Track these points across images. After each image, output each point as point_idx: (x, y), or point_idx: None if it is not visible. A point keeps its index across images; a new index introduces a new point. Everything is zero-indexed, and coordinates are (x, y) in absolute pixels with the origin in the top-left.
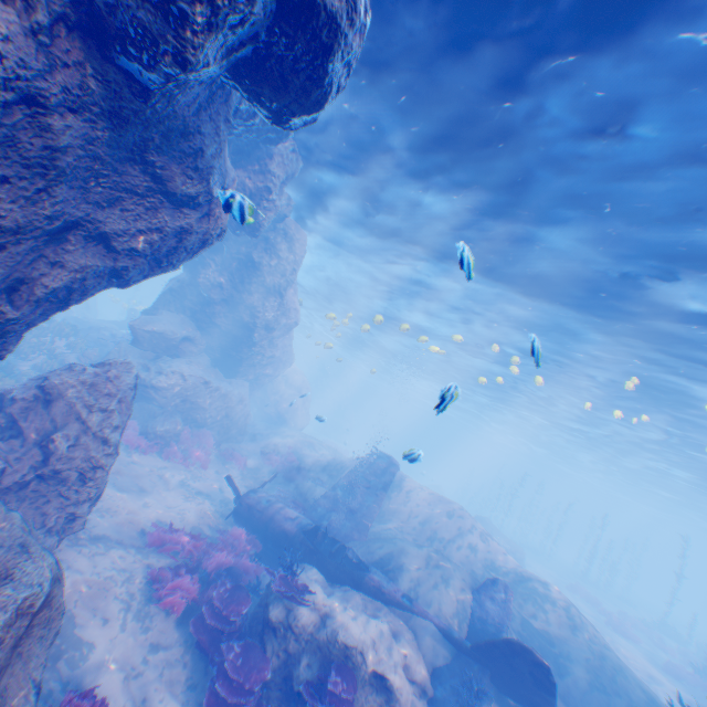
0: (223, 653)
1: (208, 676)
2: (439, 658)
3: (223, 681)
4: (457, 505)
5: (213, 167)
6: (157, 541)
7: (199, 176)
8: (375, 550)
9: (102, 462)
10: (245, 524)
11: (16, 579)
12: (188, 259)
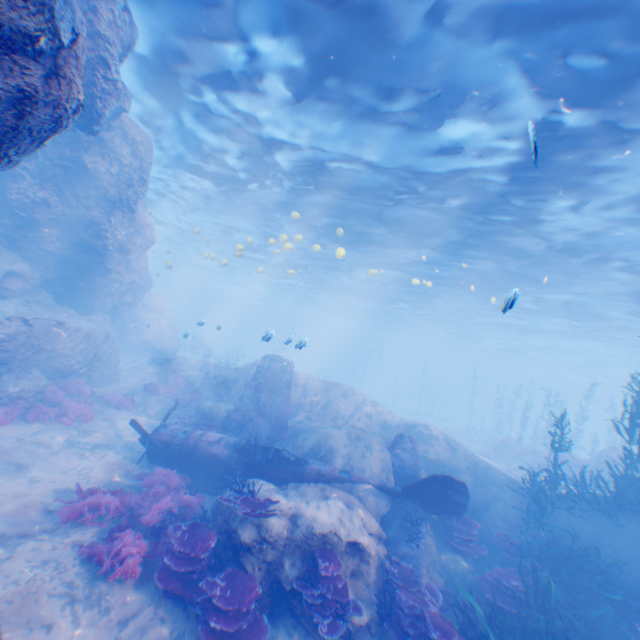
0: (203, 591)
1: (193, 619)
2: (383, 509)
3: (218, 617)
4: (347, 385)
5: None
6: (72, 515)
7: None
8: (301, 443)
9: None
10: (164, 460)
11: None
12: (31, 150)
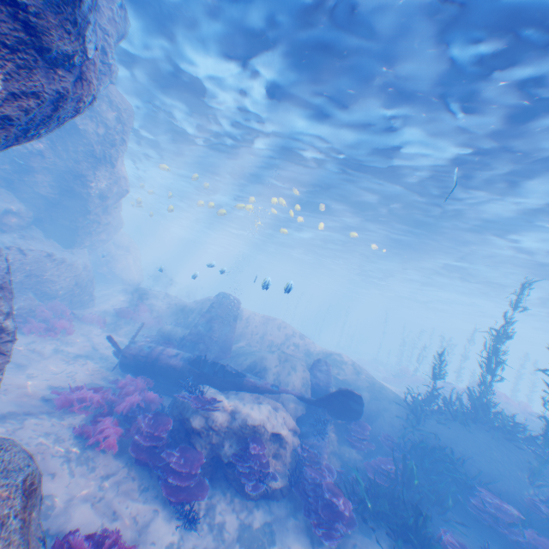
0: (163, 460)
1: (155, 479)
2: (300, 412)
3: (174, 476)
4: (281, 320)
5: (89, 22)
6: (64, 403)
7: (77, 31)
8: (241, 362)
9: (2, 349)
10: (133, 369)
11: (2, 472)
12: (55, 129)
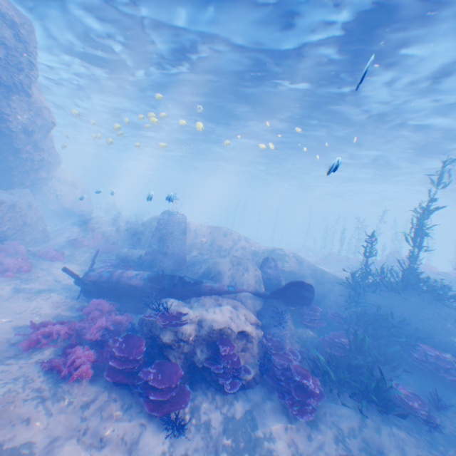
0: (141, 377)
1: (137, 395)
2: (258, 307)
3: (154, 392)
4: (226, 228)
5: None
6: (30, 342)
7: None
8: (198, 271)
9: None
10: (97, 295)
11: None
12: None
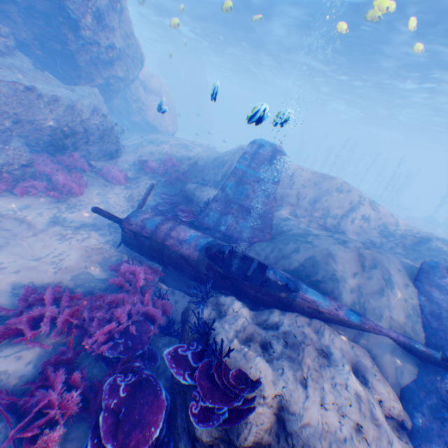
0: None
1: None
2: (406, 378)
3: None
4: (341, 180)
5: None
6: (7, 333)
7: None
8: (289, 255)
9: None
10: (138, 252)
11: None
12: None
